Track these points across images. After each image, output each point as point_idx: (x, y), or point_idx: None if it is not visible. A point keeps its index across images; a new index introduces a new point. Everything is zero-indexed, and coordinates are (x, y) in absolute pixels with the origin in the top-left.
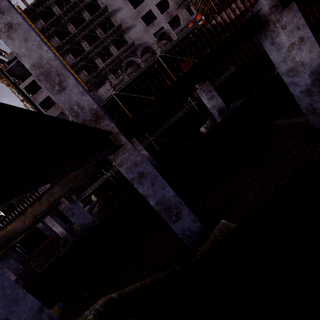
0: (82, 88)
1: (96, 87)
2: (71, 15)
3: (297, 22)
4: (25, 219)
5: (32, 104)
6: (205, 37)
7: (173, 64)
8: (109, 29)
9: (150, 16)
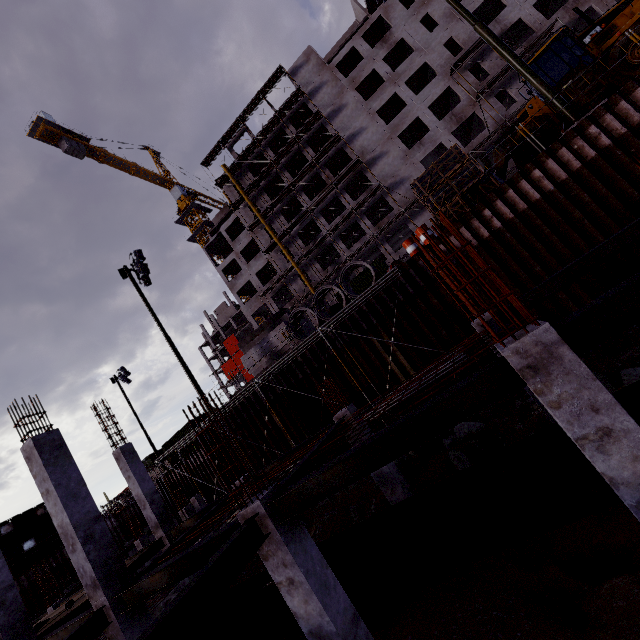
0: (86, 555)
1: (271, 324)
2: (287, 158)
3: (283, 557)
4: (58, 639)
5: (182, 365)
6: (424, 275)
7: (361, 324)
8: (346, 161)
9: (421, 124)
